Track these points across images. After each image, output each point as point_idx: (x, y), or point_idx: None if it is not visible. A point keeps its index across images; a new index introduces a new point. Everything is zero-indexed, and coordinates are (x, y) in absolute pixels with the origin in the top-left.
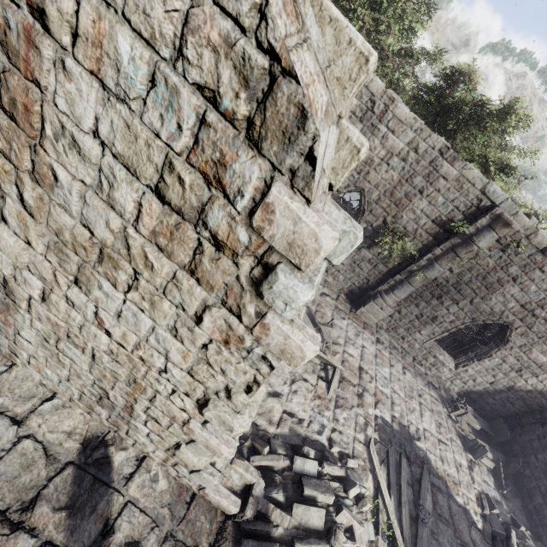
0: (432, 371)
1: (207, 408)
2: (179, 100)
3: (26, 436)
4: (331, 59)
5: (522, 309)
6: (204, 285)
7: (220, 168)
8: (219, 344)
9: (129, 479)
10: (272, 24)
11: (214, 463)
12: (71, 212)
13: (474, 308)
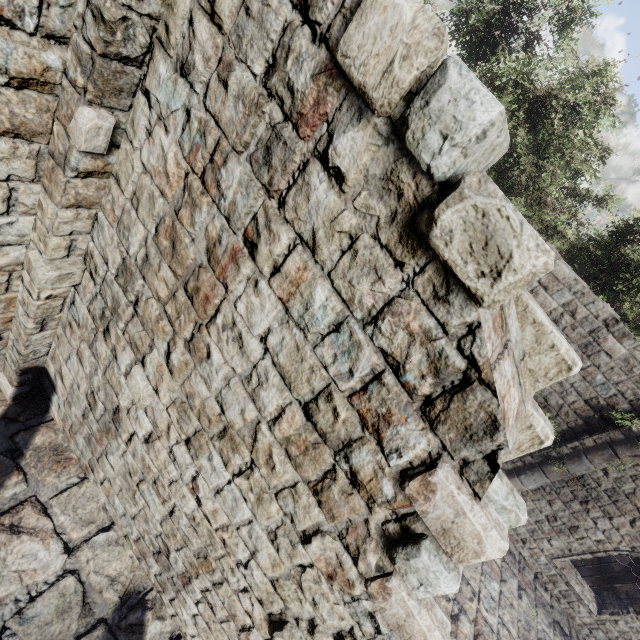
0: (561, 603)
1: (281, 632)
2: (358, 353)
3: (72, 571)
4: (526, 351)
5: None
6: (325, 510)
7: (383, 422)
8: (321, 574)
9: None
10: (480, 344)
11: None
12: (210, 386)
13: (636, 532)
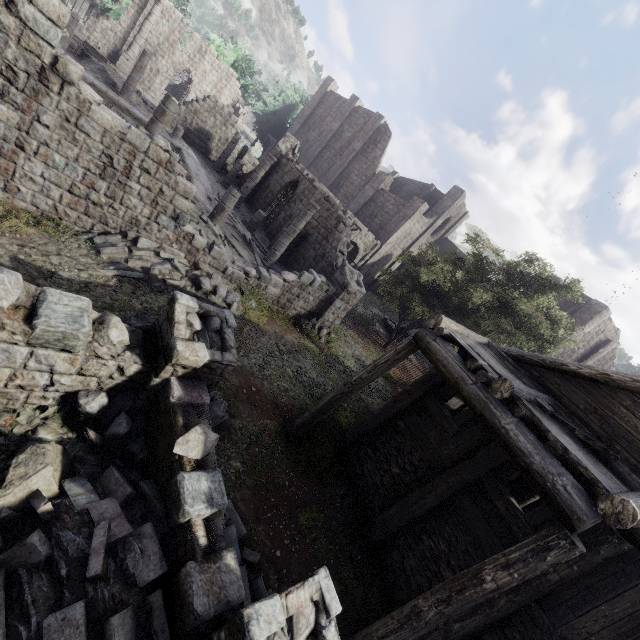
0: None
1: None
2: None
3: None
4: None
5: (190, 59)
6: None
7: None
8: None
9: None
10: None
11: None
12: None
13: (172, 61)
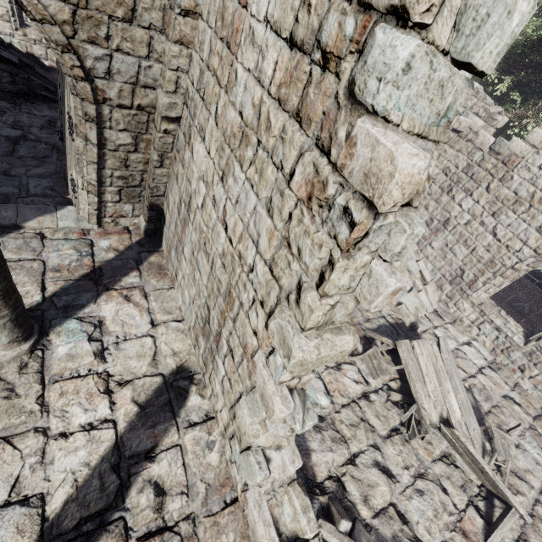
0: None
1: (273, 314)
2: None
3: (151, 335)
4: None
5: None
6: (304, 123)
7: None
8: (302, 204)
9: (191, 425)
10: None
11: (269, 461)
12: (236, 105)
13: None
